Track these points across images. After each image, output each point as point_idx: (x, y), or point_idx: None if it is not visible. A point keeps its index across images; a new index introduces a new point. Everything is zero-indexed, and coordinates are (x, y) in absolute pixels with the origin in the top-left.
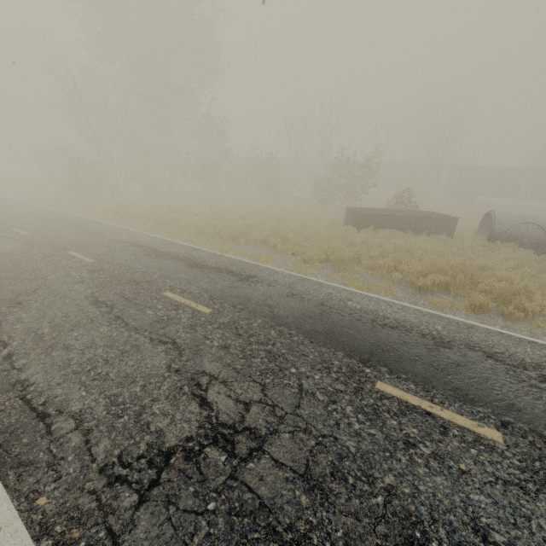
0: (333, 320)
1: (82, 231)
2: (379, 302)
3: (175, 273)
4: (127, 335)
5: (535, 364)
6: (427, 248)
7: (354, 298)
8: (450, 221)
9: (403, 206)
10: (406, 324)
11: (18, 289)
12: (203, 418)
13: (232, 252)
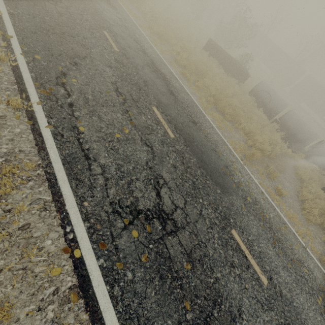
0: (120, 27)
1: None
2: (149, 44)
3: None
4: None
5: (162, 72)
6: (216, 72)
7: (142, 37)
8: (245, 75)
9: (242, 61)
10: (144, 47)
11: None
12: None
13: (123, 3)
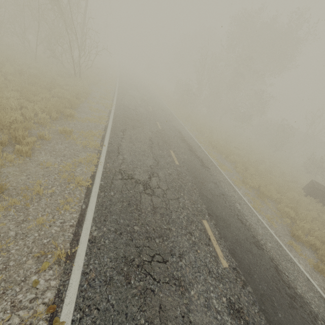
0: (219, 200)
1: (167, 118)
2: (254, 216)
3: (181, 148)
4: (149, 152)
5: (300, 294)
6: None
7: (243, 205)
8: None
9: None
10: (252, 229)
11: (136, 124)
12: (146, 180)
13: (213, 156)
